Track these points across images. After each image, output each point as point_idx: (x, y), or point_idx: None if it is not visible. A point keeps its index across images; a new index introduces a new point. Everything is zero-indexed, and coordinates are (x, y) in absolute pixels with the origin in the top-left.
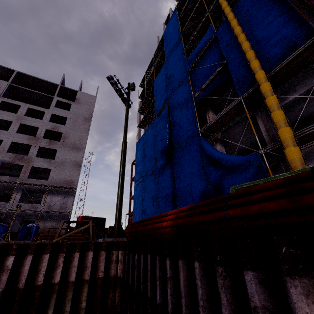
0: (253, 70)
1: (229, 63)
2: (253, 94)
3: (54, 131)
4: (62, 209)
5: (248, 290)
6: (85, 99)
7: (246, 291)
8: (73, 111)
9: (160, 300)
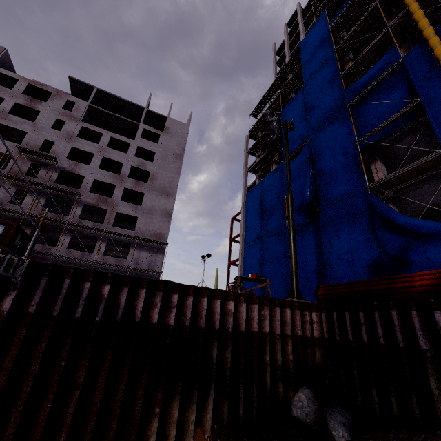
0: None
1: (425, 103)
2: None
3: (139, 169)
4: (150, 268)
5: None
6: (176, 128)
7: None
8: (162, 144)
9: (426, 346)
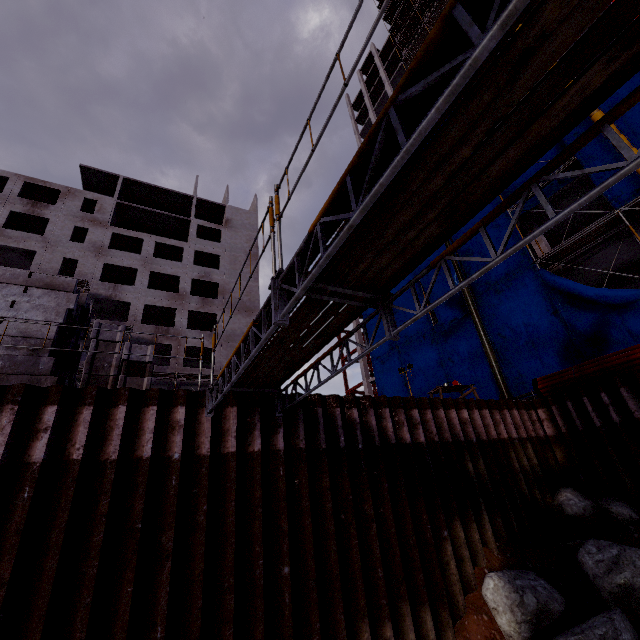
0: None
1: (583, 162)
2: (634, 205)
3: (202, 282)
4: None
5: None
6: (240, 219)
7: None
8: (227, 243)
9: None
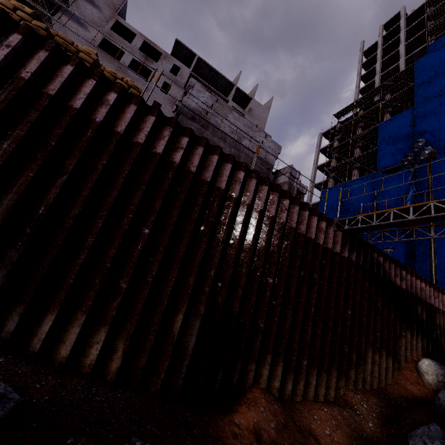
0: None
1: None
2: None
3: None
4: None
5: None
6: (258, 111)
7: None
8: None
9: None
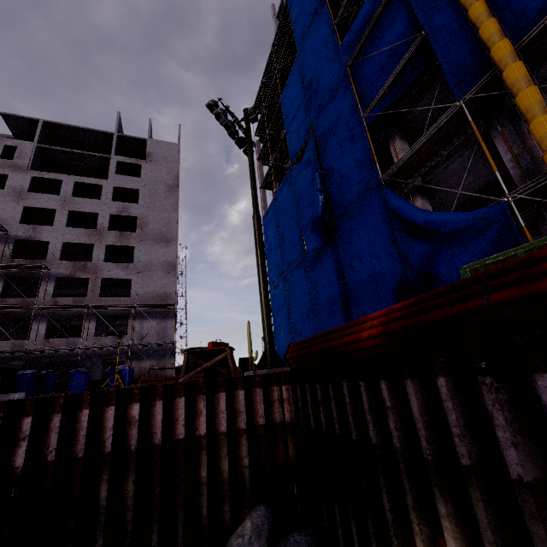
0: (487, 42)
1: (431, 35)
2: (485, 91)
3: (123, 216)
4: (160, 339)
5: (546, 399)
6: (161, 152)
7: (538, 402)
8: (147, 177)
9: (376, 439)
